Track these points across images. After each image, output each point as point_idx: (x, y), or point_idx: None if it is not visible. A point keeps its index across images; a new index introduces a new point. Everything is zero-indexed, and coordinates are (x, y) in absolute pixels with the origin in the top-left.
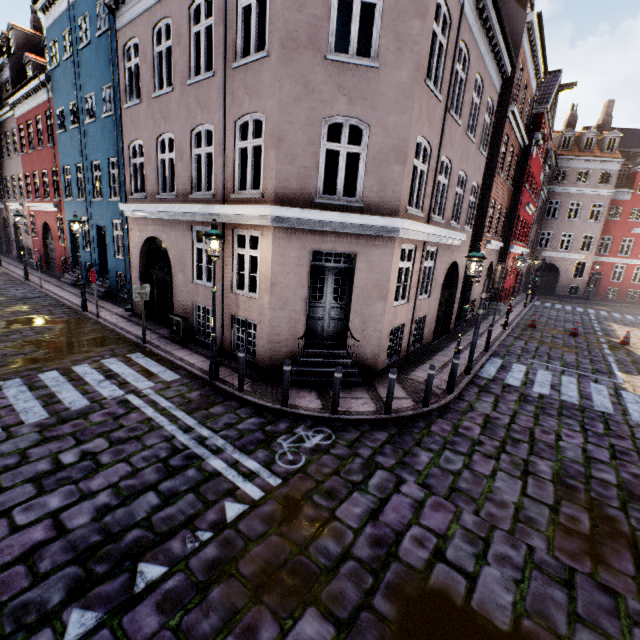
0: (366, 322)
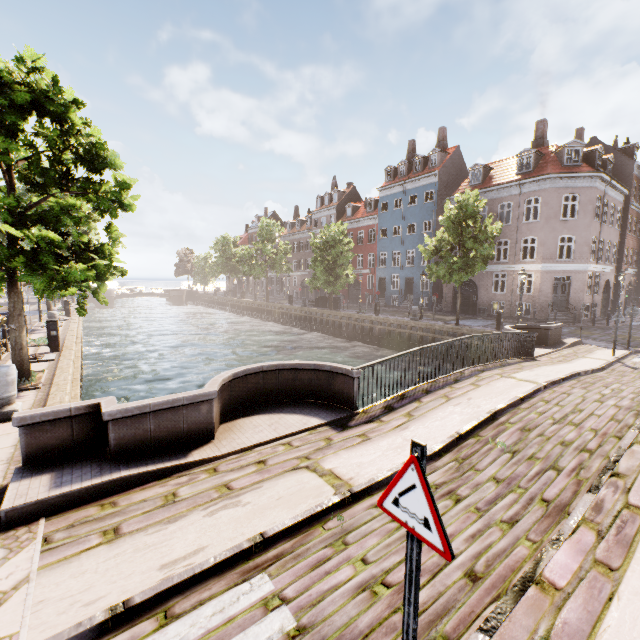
0: (575, 301)
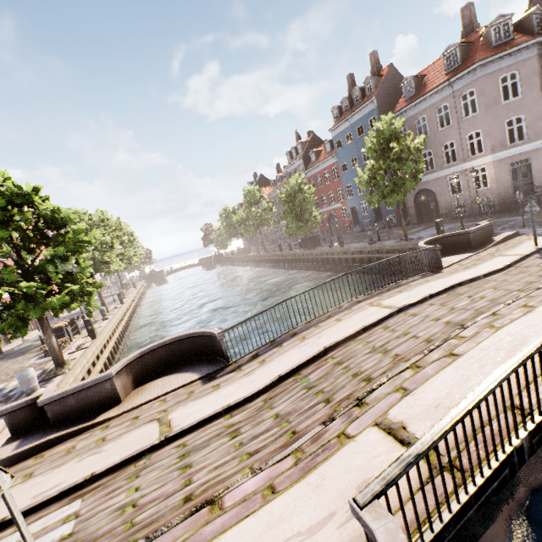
0: (541, 180)
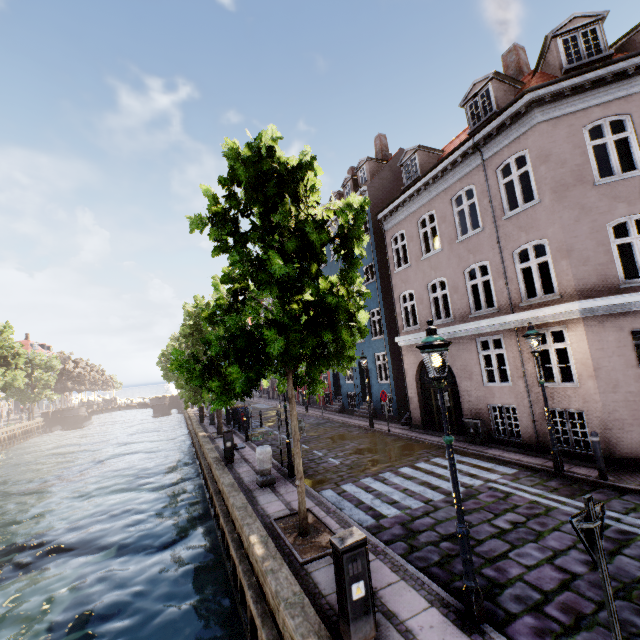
0: None
